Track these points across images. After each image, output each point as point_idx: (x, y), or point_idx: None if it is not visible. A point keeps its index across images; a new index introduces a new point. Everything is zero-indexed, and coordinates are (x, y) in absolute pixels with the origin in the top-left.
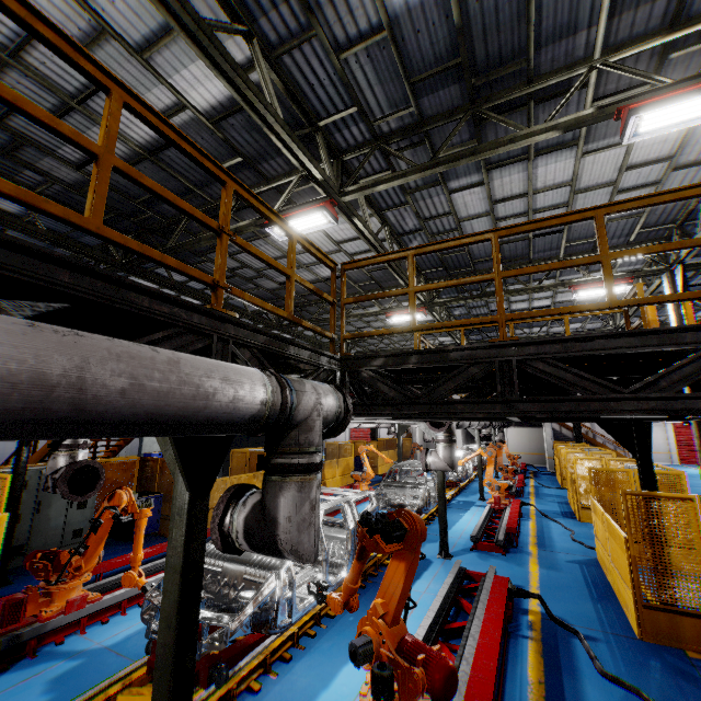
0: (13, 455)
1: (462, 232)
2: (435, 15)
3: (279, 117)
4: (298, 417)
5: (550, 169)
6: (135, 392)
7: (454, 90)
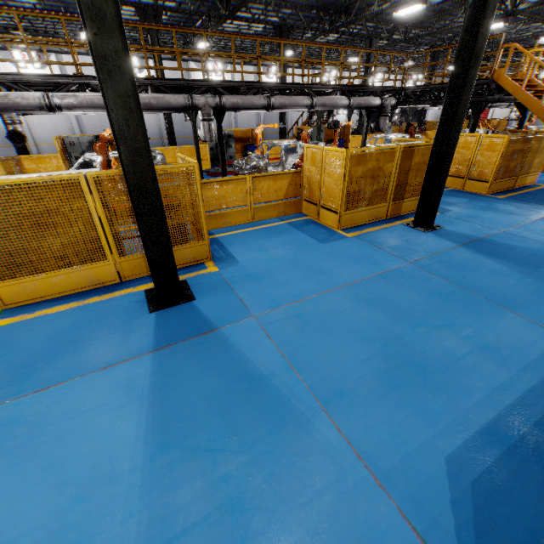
0: (294, 124)
1: None
2: None
3: None
4: (385, 106)
5: None
6: (364, 104)
7: None
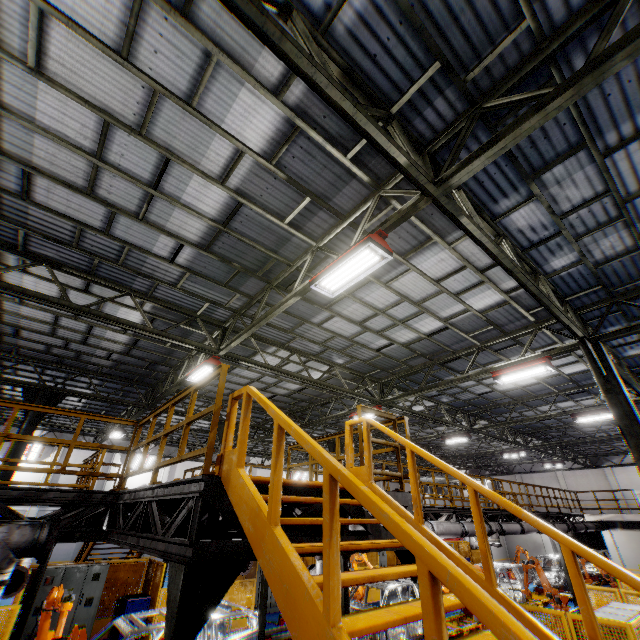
0: (79, 553)
1: (361, 345)
2: (206, 259)
3: (148, 327)
4: None
5: (375, 296)
6: None
7: (253, 280)
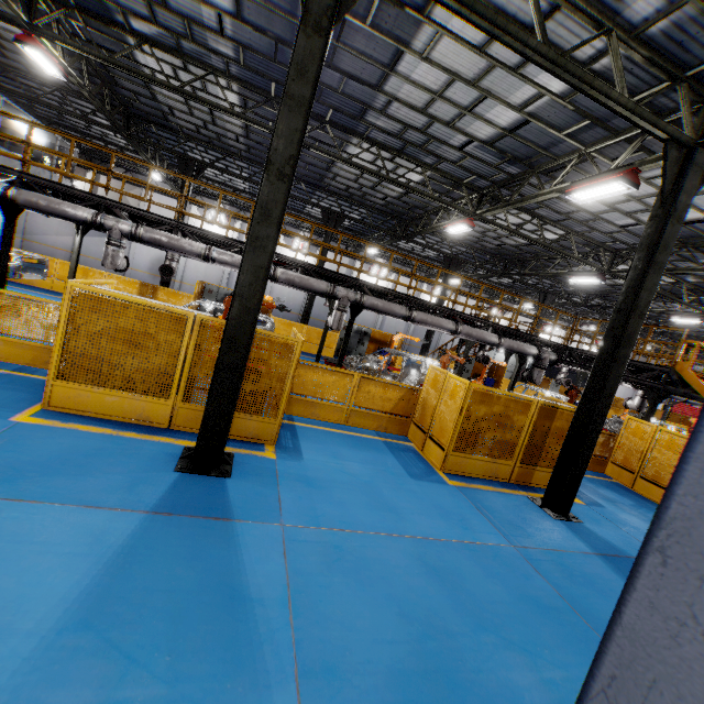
0: (442, 346)
1: None
2: None
3: (576, 256)
4: (542, 358)
5: None
6: (517, 348)
7: None
